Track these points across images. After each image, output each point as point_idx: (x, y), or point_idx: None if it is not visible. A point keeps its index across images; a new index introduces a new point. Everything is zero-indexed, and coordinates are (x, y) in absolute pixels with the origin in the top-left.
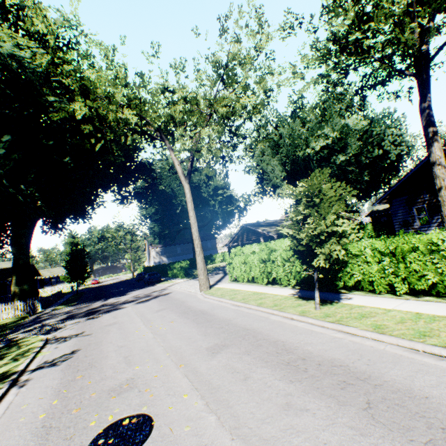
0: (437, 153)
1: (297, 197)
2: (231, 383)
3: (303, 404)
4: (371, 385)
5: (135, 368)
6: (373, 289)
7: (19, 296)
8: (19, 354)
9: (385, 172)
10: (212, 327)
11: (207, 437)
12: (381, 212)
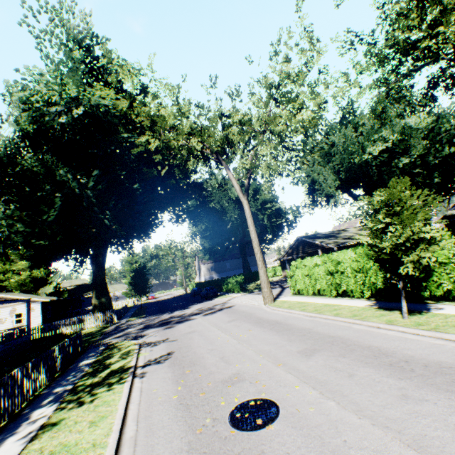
0: None
1: (375, 207)
2: (337, 379)
3: (420, 396)
4: None
5: (236, 366)
6: None
7: (98, 308)
8: (123, 354)
9: None
10: (294, 335)
11: (334, 415)
12: None
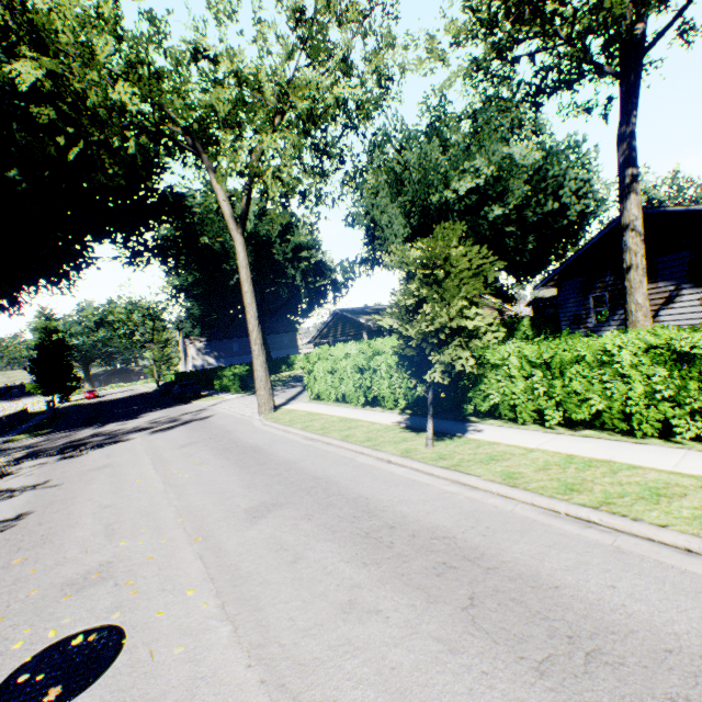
0: (634, 212)
1: (409, 268)
2: (270, 569)
3: (374, 602)
4: (482, 569)
5: (119, 545)
6: (516, 417)
7: None
8: None
9: (559, 239)
10: (264, 475)
11: (208, 663)
12: (547, 301)
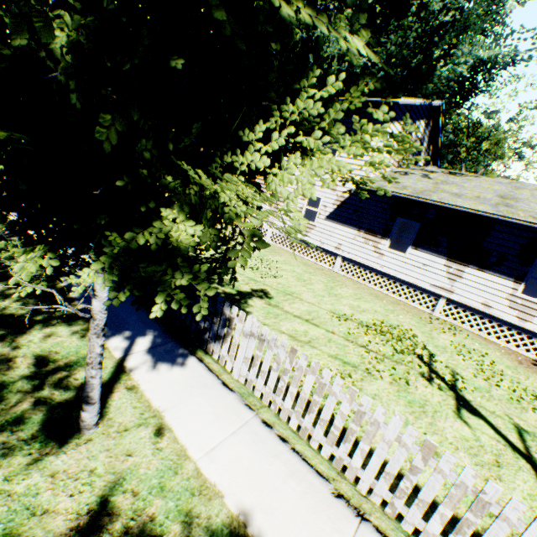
0: None
1: None
2: None
3: None
4: None
5: None
6: None
7: None
8: None
9: None
10: None
11: None
12: None
